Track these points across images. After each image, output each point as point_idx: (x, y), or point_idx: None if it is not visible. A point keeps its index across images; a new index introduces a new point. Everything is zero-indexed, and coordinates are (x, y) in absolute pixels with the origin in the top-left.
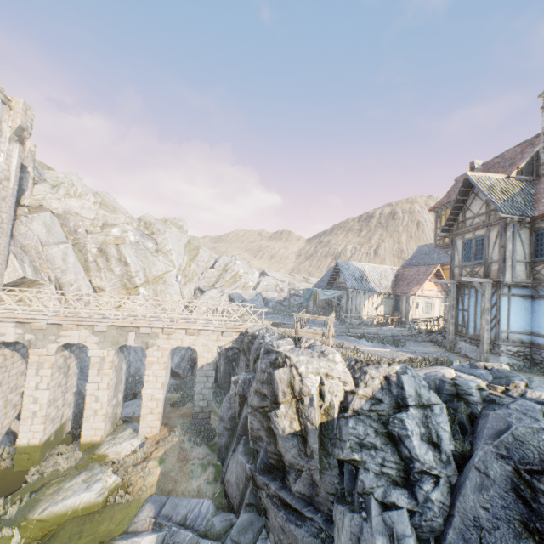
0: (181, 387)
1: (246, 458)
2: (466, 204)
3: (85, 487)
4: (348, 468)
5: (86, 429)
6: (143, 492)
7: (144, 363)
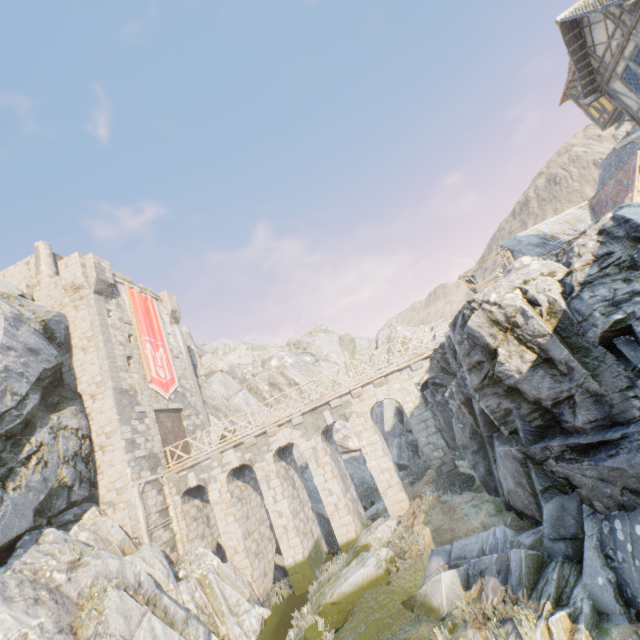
0: (413, 470)
1: (506, 446)
2: (587, 46)
3: (360, 566)
4: (620, 342)
5: (336, 528)
6: (422, 553)
7: (364, 470)
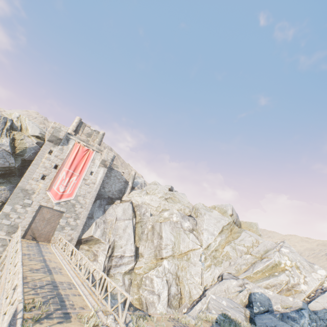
0: None
1: None
2: None
3: None
4: None
5: None
6: None
7: None
